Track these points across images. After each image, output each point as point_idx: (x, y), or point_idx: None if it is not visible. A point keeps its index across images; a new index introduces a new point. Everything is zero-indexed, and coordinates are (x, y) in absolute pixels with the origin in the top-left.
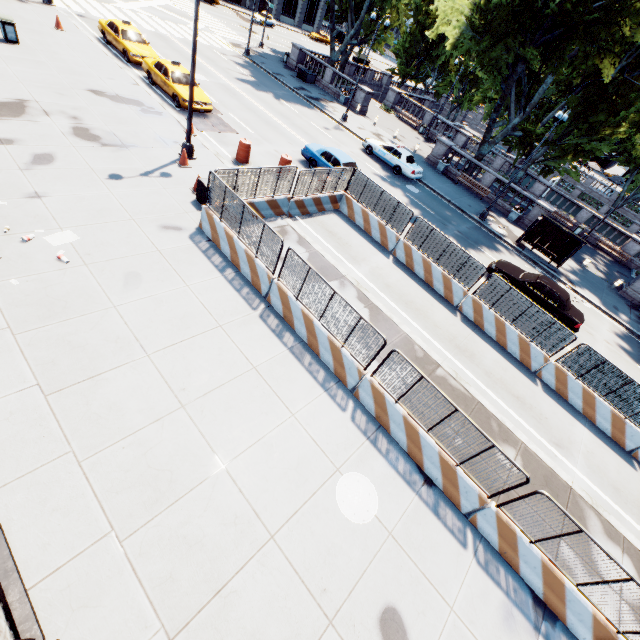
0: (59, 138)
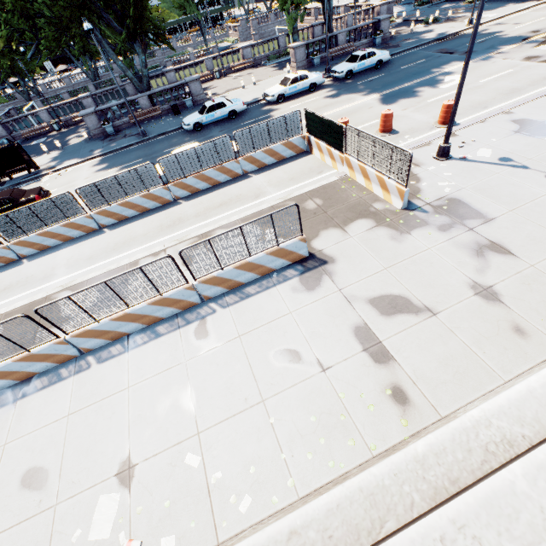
0: None
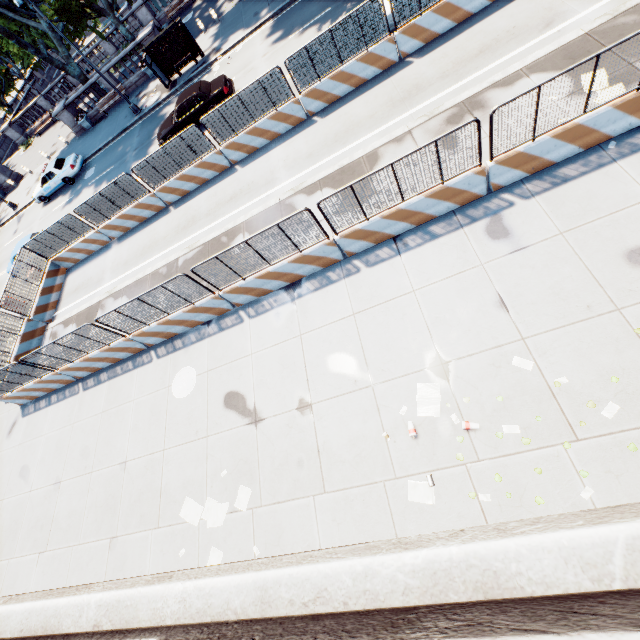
0: None
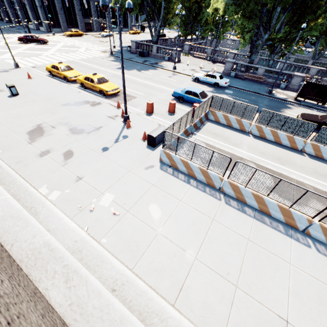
0: (67, 138)
